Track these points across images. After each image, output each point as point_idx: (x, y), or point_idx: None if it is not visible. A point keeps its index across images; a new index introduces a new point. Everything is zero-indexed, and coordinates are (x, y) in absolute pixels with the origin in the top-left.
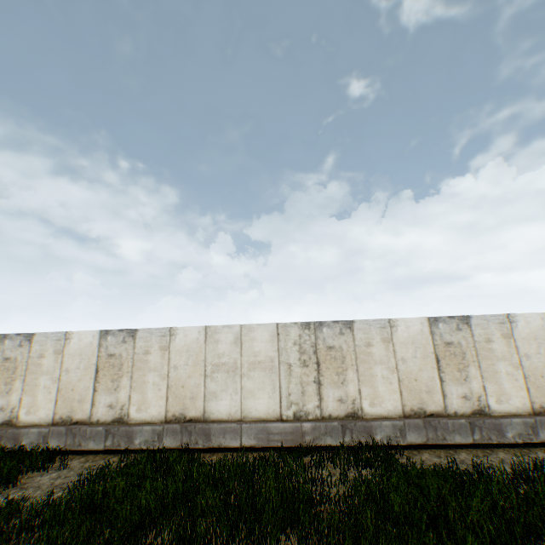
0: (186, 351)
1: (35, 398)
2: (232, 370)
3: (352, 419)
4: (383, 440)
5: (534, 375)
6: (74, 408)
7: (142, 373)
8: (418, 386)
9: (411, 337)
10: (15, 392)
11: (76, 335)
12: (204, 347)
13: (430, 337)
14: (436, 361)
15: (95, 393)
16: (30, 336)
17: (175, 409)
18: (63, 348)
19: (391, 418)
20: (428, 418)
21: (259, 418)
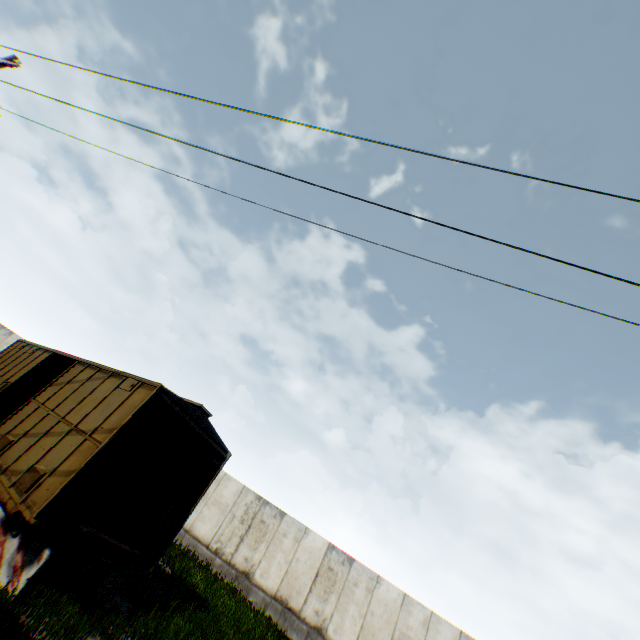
0: (384, 602)
1: (269, 565)
2: None
3: None
4: None
5: None
6: (292, 593)
7: (347, 599)
8: None
9: None
10: (259, 551)
11: (312, 533)
12: (399, 609)
13: None
14: None
15: (310, 592)
16: (282, 513)
17: None
18: (300, 538)
19: None
20: None
21: None
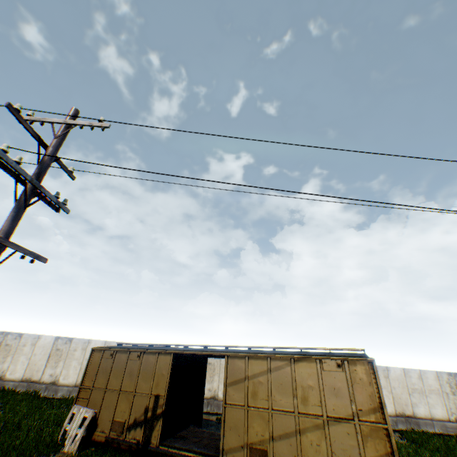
0: (396, 379)
1: None
2: (420, 392)
3: None
4: None
5: None
6: None
7: None
8: None
9: None
10: None
11: None
12: (404, 378)
13: None
14: None
15: None
16: None
17: (398, 409)
18: None
19: None
20: None
21: (438, 418)
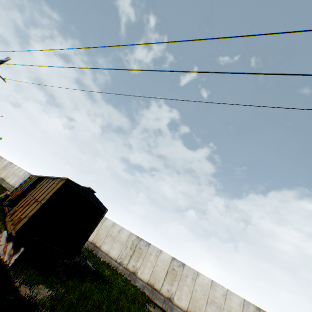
0: (201, 285)
1: (144, 268)
2: (219, 307)
3: None
4: None
5: None
6: (155, 281)
7: (183, 283)
8: None
9: None
10: (139, 262)
11: (163, 252)
12: (209, 288)
13: None
14: None
15: (164, 281)
16: (149, 243)
17: (191, 308)
18: (158, 255)
19: None
20: None
21: None
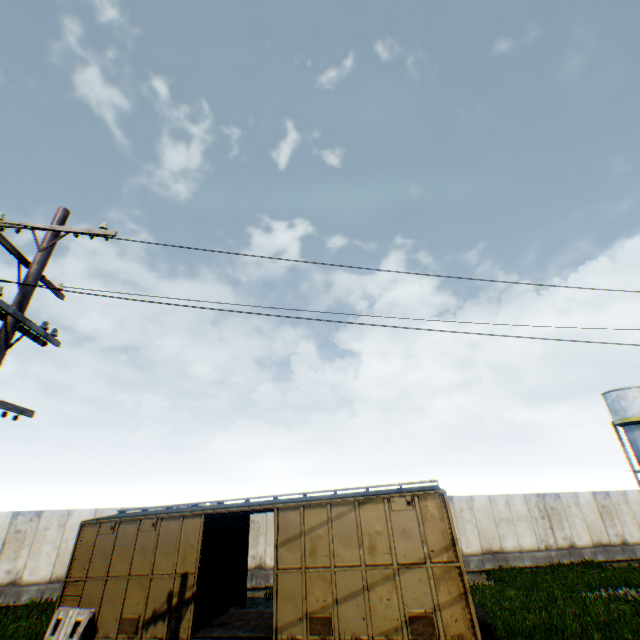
0: (482, 509)
1: None
2: (508, 521)
3: (571, 548)
4: (587, 559)
5: (639, 522)
6: None
7: (462, 523)
8: (594, 529)
9: (585, 502)
10: None
11: None
12: (490, 507)
13: (593, 502)
14: (599, 515)
15: None
16: None
17: (485, 545)
18: None
19: (587, 547)
20: (603, 546)
21: (528, 549)
